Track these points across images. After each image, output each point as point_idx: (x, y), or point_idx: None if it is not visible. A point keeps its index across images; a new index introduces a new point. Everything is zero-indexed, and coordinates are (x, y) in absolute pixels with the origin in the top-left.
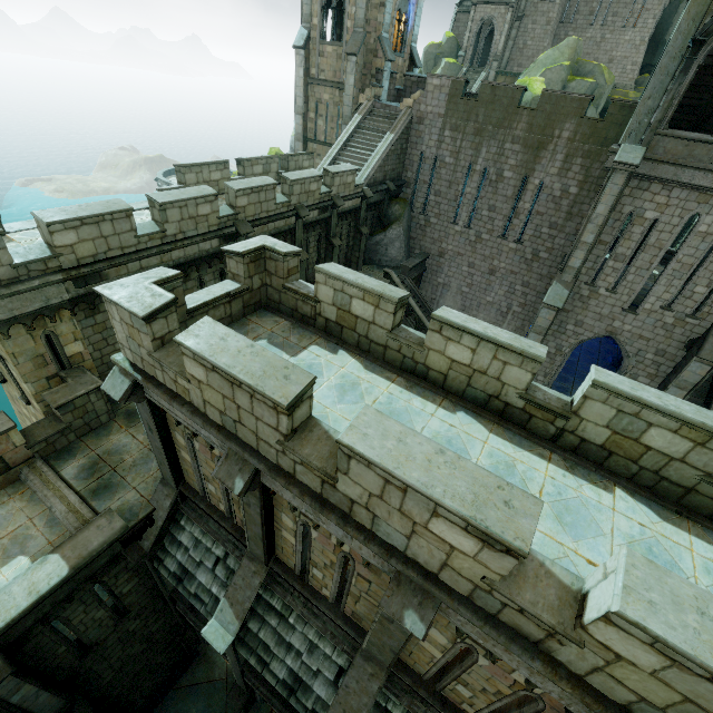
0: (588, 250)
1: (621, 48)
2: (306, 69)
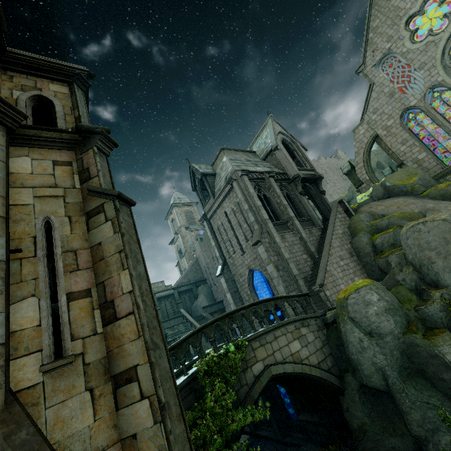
0: (216, 247)
1: (329, 190)
2: (180, 270)
